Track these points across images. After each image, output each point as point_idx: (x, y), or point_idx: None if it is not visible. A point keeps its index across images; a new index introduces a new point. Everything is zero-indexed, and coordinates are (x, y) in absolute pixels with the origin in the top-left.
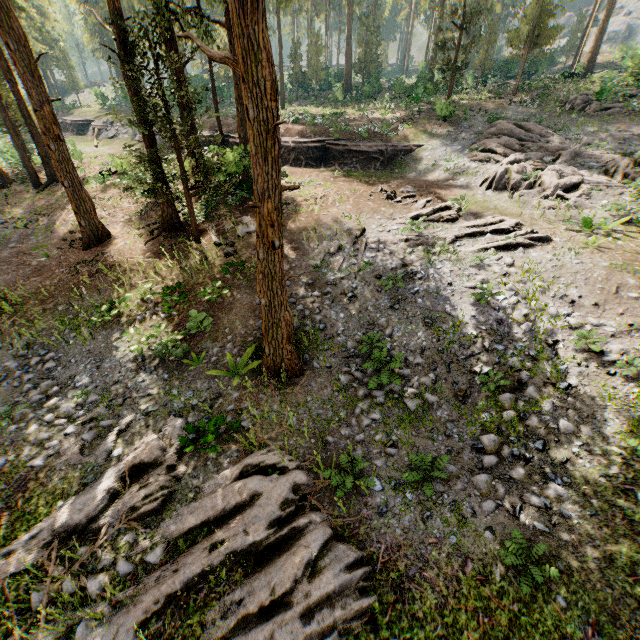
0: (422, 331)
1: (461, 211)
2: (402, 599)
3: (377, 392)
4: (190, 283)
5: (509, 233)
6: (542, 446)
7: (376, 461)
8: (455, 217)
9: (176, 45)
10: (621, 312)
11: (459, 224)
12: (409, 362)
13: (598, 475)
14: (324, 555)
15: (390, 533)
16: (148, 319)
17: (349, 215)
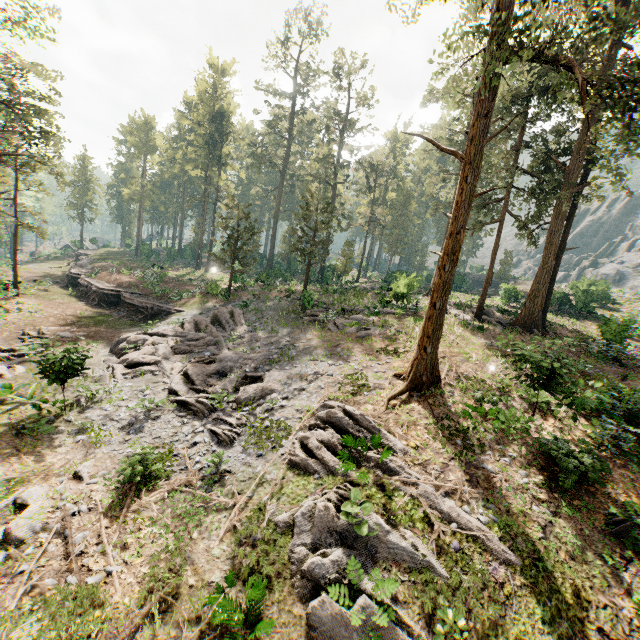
0: None
1: (27, 356)
2: None
3: None
4: None
5: None
6: None
7: None
8: (0, 358)
9: None
10: None
11: None
12: None
13: None
14: None
15: None
16: None
17: None
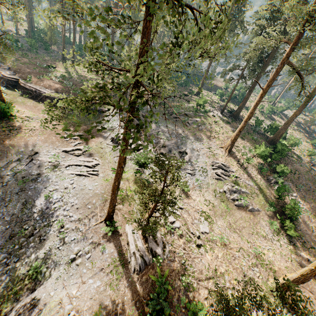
0: (19, 206)
1: (87, 151)
2: None
3: None
4: None
5: (90, 168)
6: (16, 260)
7: None
8: (80, 154)
9: None
10: (81, 213)
11: (79, 158)
12: (5, 219)
13: (20, 273)
14: None
15: None
16: None
17: (39, 142)
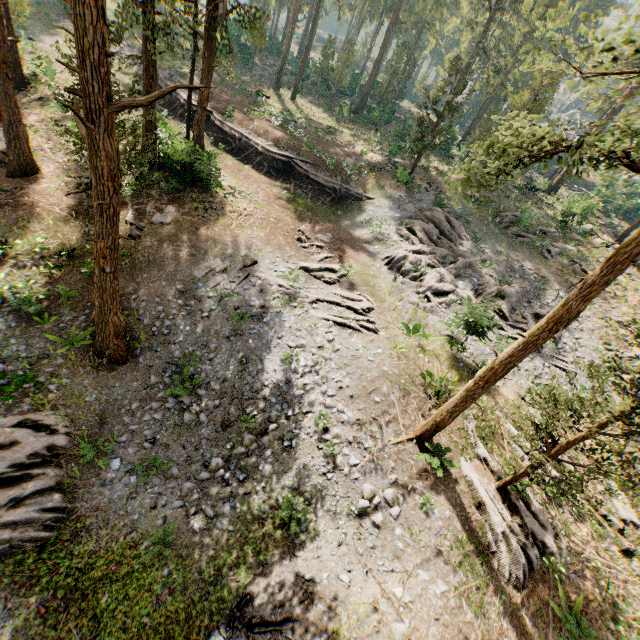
0: (235, 366)
1: (345, 277)
2: (72, 541)
3: (170, 399)
4: (84, 249)
5: (357, 313)
6: (243, 478)
7: (130, 448)
8: (333, 281)
9: (154, 34)
10: (361, 408)
11: (332, 289)
12: (210, 385)
13: (256, 509)
14: (37, 498)
15: (99, 499)
16: (28, 268)
17: (256, 242)
